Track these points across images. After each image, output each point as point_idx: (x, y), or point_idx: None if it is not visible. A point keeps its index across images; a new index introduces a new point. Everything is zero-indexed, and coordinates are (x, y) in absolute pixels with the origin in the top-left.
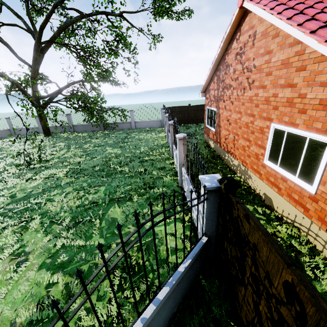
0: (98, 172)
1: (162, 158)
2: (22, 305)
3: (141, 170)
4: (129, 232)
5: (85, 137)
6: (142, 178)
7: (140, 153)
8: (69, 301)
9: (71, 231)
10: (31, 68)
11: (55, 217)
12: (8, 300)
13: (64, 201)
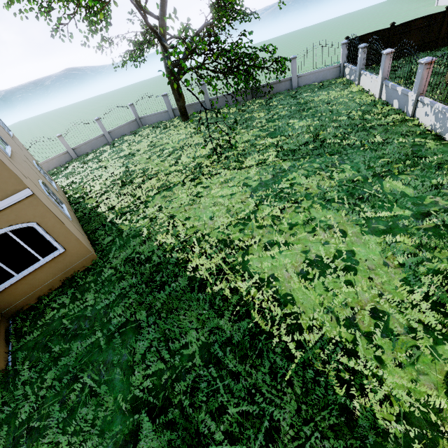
0: (320, 150)
1: (392, 121)
2: (380, 257)
3: (378, 140)
4: (434, 201)
5: (237, 112)
6: (389, 149)
7: (350, 119)
8: (434, 251)
9: (359, 207)
10: (160, 20)
11: (324, 197)
12: (362, 254)
13: (313, 183)
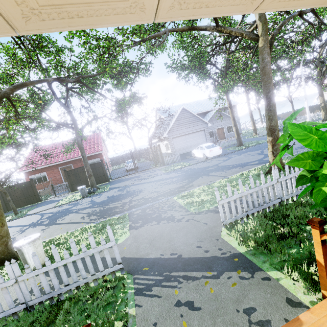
0: None
1: None
2: None
3: None
4: None
5: None
6: None
7: None
8: None
9: None
10: None
11: None
12: None
13: None
